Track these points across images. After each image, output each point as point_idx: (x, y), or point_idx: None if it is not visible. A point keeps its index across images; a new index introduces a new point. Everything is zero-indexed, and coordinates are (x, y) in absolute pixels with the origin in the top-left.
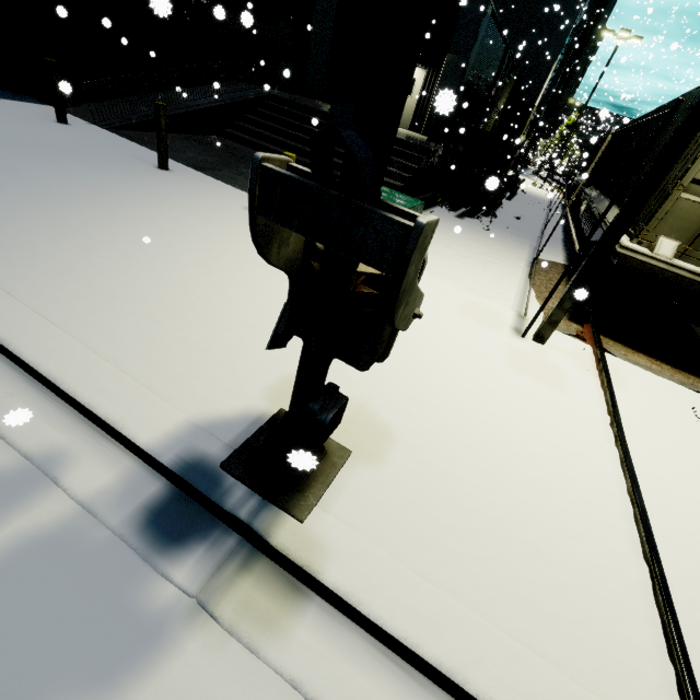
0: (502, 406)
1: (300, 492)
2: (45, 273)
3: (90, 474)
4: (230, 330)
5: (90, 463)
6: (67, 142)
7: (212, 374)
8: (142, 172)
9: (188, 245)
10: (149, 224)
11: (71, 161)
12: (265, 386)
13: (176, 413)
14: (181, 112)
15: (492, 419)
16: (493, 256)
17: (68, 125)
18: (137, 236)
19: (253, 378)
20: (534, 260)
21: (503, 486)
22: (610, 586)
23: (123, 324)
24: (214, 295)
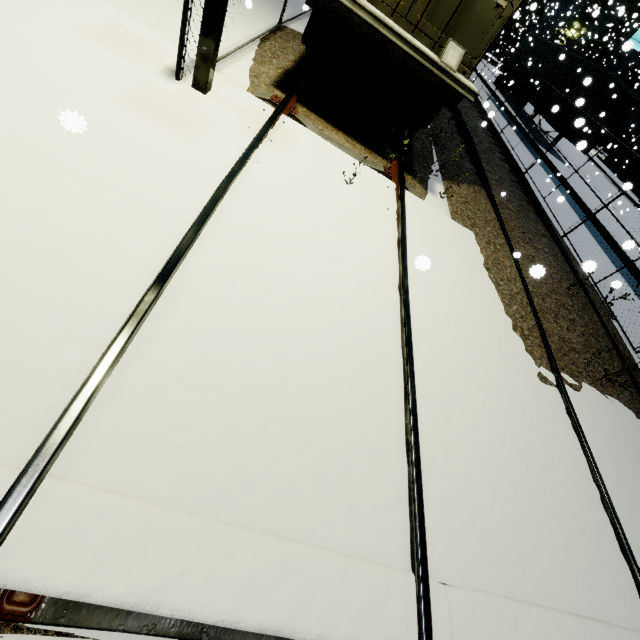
0: (56, 136)
1: None
2: None
3: None
4: None
5: None
6: None
7: None
8: None
9: None
10: None
11: None
12: None
13: None
14: None
15: (16, 147)
16: None
17: None
18: None
19: None
20: (276, 24)
21: None
22: (66, 319)
23: None
24: None
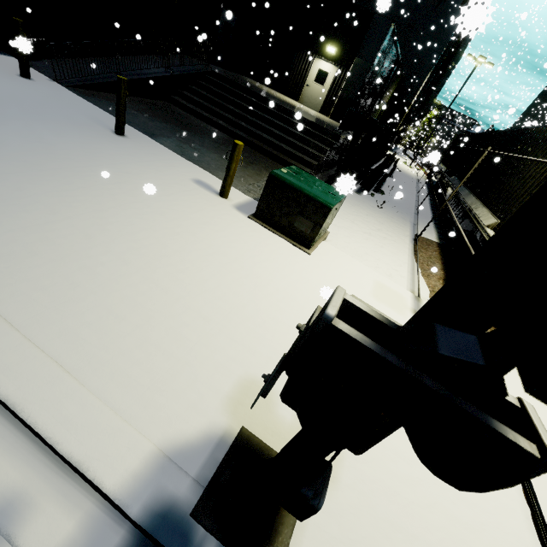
0: None
1: (269, 543)
2: (5, 258)
3: (48, 526)
4: (188, 326)
5: (48, 509)
6: (29, 99)
7: (175, 383)
8: (100, 136)
9: (145, 222)
10: (108, 197)
11: (33, 121)
12: (224, 395)
13: (143, 444)
14: (135, 78)
15: None
16: (386, 232)
17: (30, 80)
18: (97, 211)
19: (212, 386)
20: (416, 238)
21: (433, 499)
22: None
23: (85, 322)
24: (171, 282)
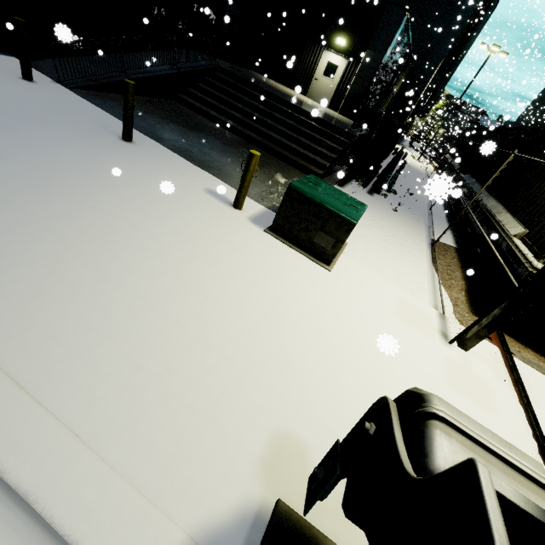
0: None
1: None
2: (11, 300)
3: None
4: (211, 371)
5: None
6: (32, 105)
7: (202, 447)
8: (107, 145)
9: (159, 244)
10: (119, 217)
11: (37, 130)
12: (256, 458)
13: (172, 533)
14: (140, 76)
15: None
16: (403, 238)
17: (33, 82)
18: (108, 234)
19: (242, 446)
20: (433, 244)
21: None
22: None
23: (101, 375)
24: (191, 317)
